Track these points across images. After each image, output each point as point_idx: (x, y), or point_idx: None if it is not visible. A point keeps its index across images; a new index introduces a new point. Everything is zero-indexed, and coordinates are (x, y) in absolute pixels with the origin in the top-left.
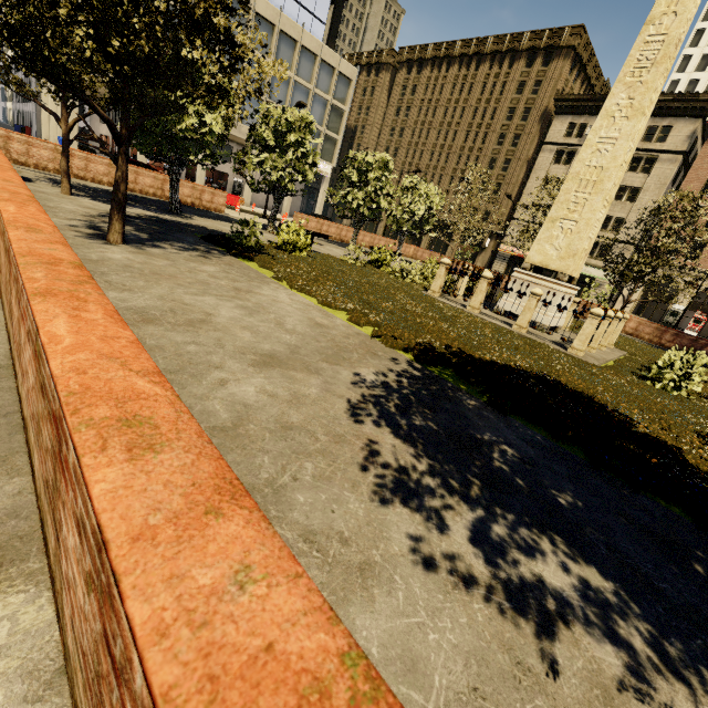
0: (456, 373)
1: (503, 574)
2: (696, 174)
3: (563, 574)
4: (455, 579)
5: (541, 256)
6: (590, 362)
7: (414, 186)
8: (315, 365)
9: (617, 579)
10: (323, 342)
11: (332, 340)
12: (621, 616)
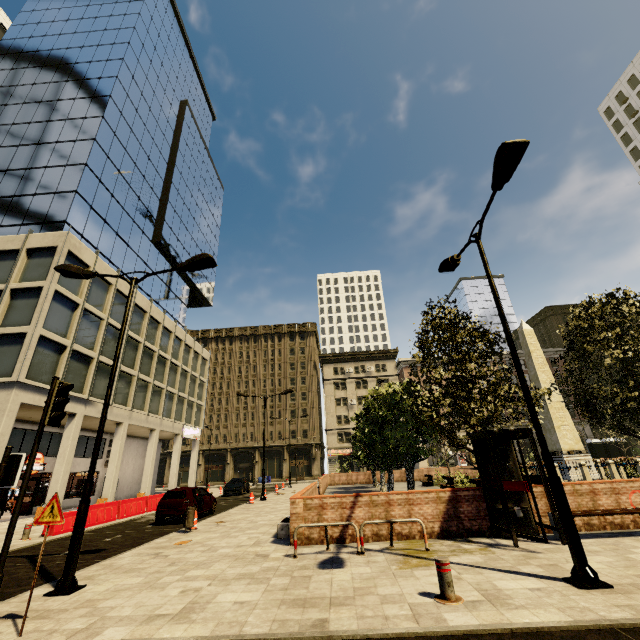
0: None
1: None
2: None
3: None
4: None
5: (567, 445)
6: None
7: None
8: None
9: None
10: None
11: None
12: None
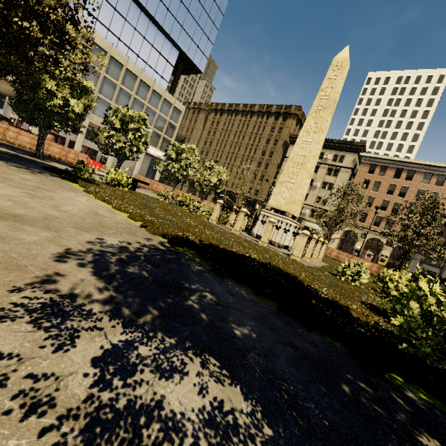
0: (198, 252)
1: (108, 397)
2: (358, 179)
3: (196, 395)
4: (15, 404)
5: (276, 202)
6: (303, 263)
7: (211, 167)
8: (60, 228)
9: (260, 399)
10: (88, 220)
11: (99, 221)
12: (244, 442)
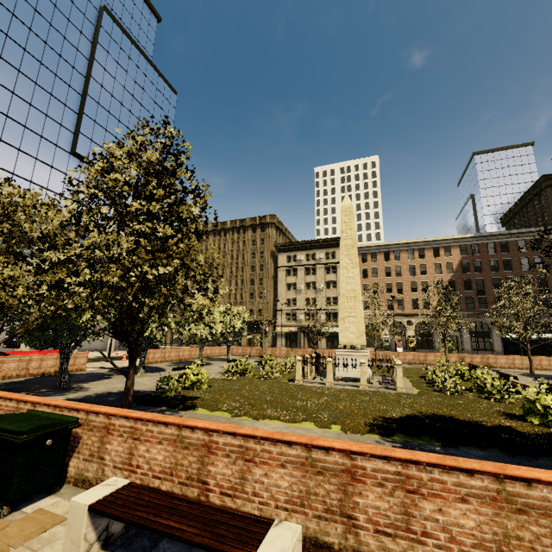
0: (404, 434)
1: None
2: None
3: None
4: None
5: (346, 338)
6: (412, 393)
7: (227, 310)
8: None
9: None
10: None
11: None
12: None
